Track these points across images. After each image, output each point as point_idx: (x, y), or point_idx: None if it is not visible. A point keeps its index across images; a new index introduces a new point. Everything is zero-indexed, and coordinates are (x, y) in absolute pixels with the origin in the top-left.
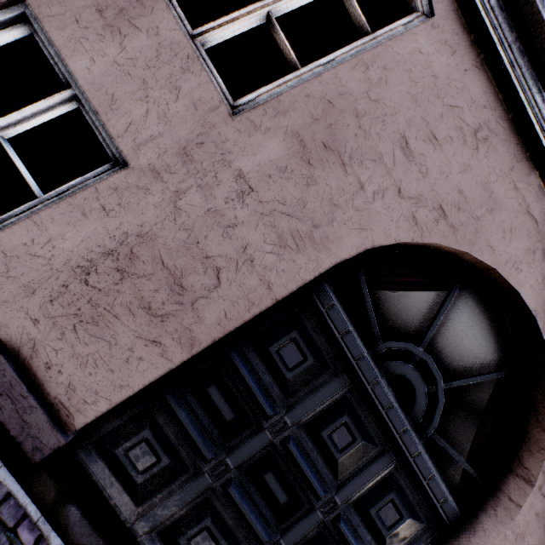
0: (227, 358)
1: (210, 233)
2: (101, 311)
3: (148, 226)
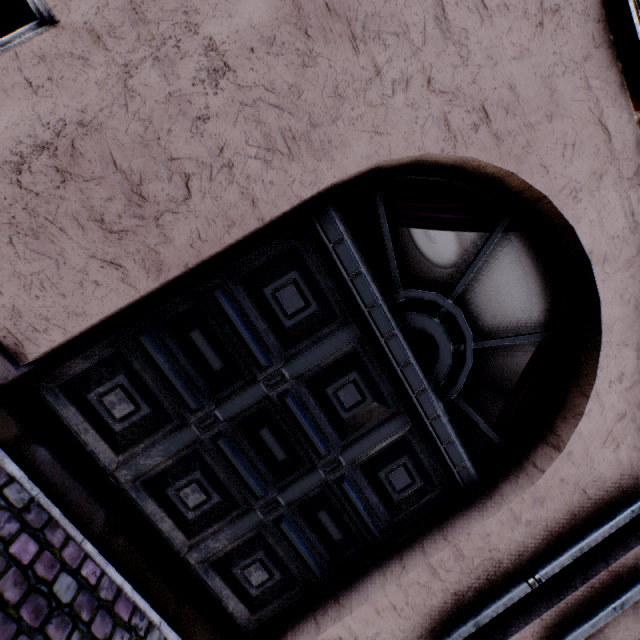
0: (212, 298)
1: (175, 127)
2: (42, 221)
3: (92, 113)
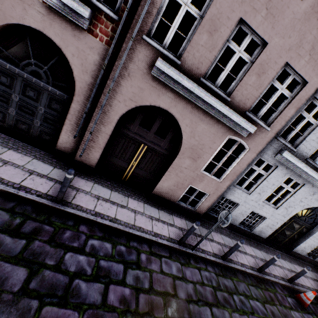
0: None
1: None
2: None
3: None
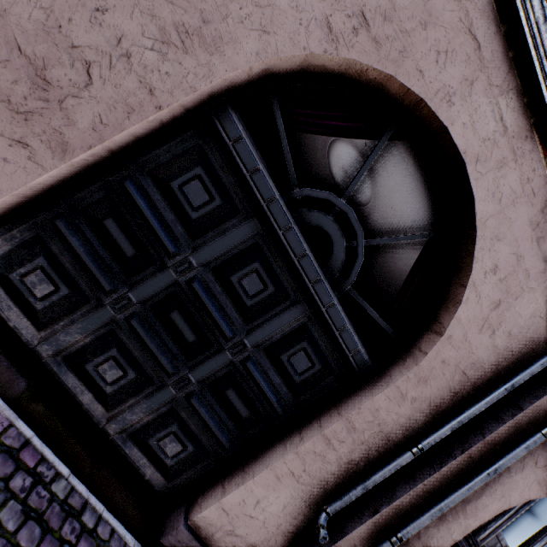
0: (123, 188)
1: (75, 17)
2: None
3: None
